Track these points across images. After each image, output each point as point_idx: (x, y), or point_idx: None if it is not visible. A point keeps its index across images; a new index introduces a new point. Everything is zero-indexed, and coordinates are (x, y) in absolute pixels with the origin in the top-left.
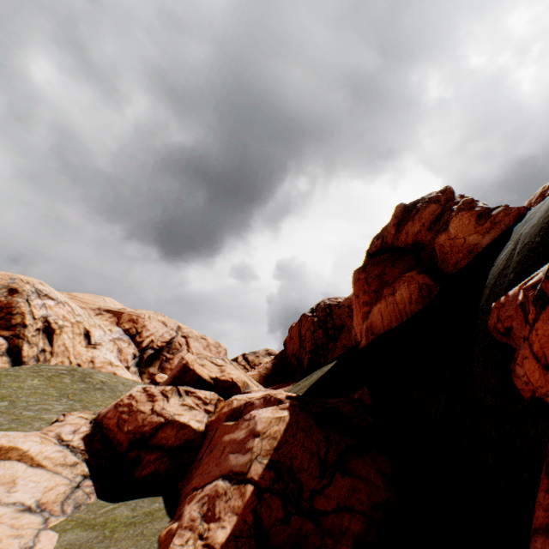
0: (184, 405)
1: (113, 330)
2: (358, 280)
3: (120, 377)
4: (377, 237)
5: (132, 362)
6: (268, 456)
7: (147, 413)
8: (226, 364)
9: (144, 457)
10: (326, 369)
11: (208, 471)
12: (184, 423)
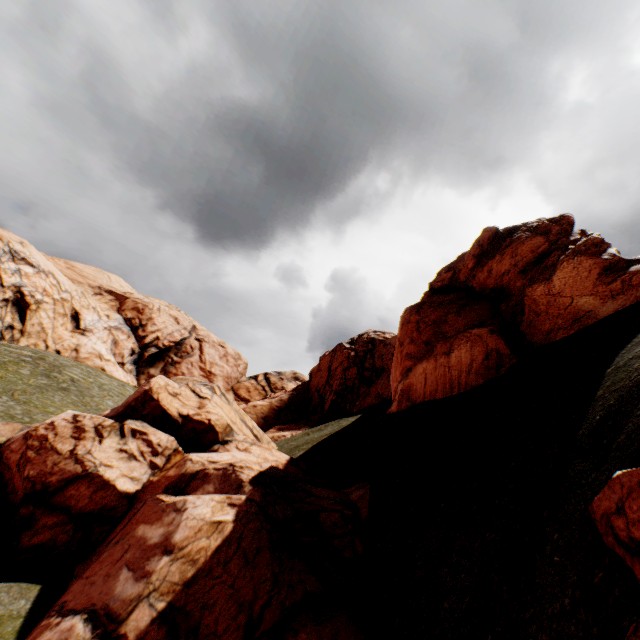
0: (123, 451)
1: (111, 317)
2: (406, 323)
3: (103, 376)
4: (448, 268)
5: (129, 358)
6: (168, 596)
7: (63, 456)
8: (212, 397)
9: (40, 519)
10: (344, 423)
11: (94, 581)
12: (108, 481)
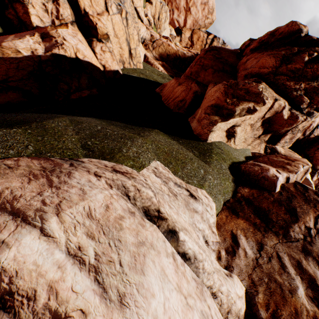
0: (44, 6)
1: None
2: (199, 54)
3: None
4: None
5: None
6: None
7: None
8: (113, 15)
9: (10, 9)
10: None
11: None
12: (29, 13)
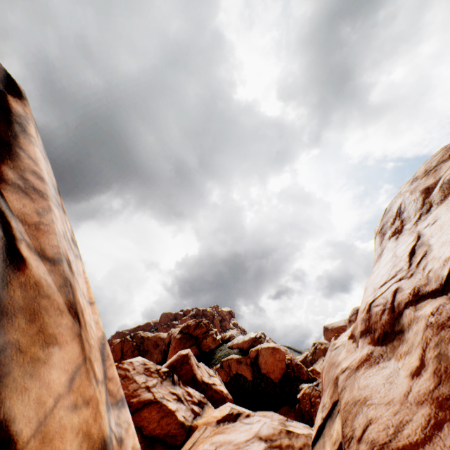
0: None
1: None
2: (177, 342)
3: None
4: (187, 327)
5: None
6: None
7: None
8: None
9: None
10: None
11: None
12: None
